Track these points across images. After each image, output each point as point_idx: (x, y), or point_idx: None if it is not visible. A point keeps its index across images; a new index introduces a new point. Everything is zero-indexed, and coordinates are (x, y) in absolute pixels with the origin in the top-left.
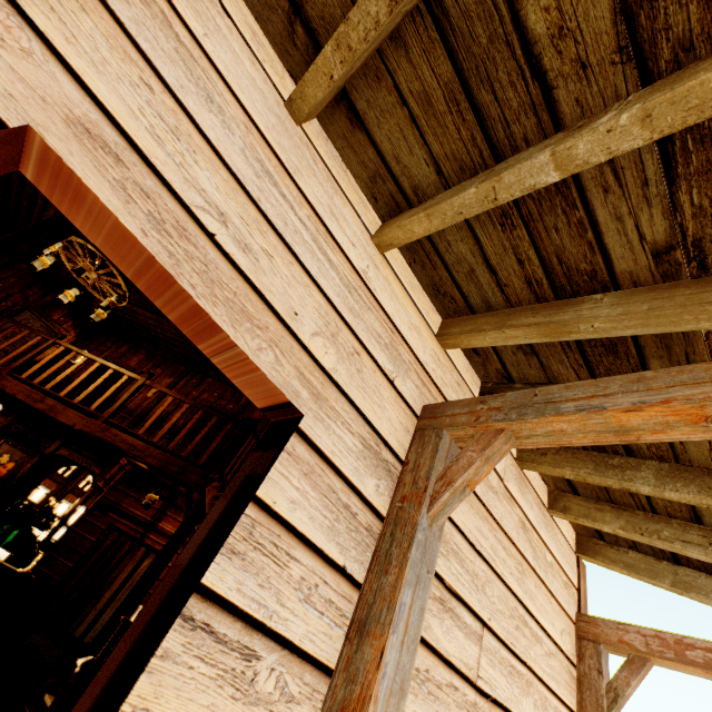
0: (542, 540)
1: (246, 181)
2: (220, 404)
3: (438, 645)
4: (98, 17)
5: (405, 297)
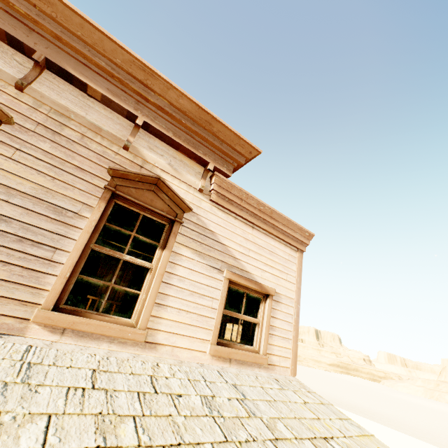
0: None
1: None
2: None
3: None
4: None
5: None
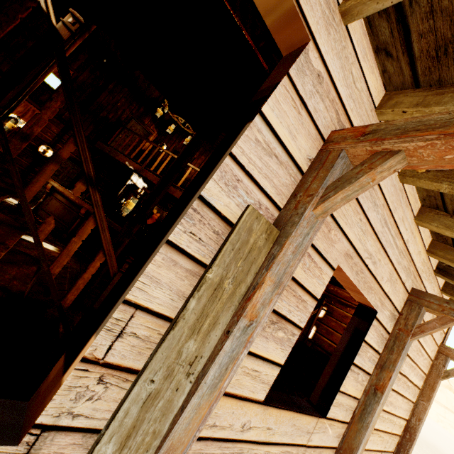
0: None
1: (378, 233)
2: None
3: None
4: (352, 203)
5: (419, 239)
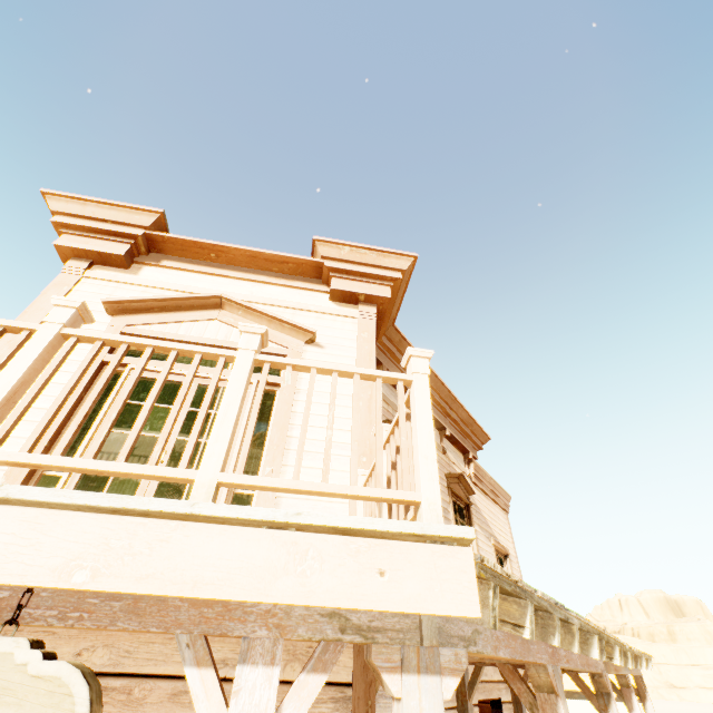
0: None
1: None
2: None
3: None
4: None
5: None
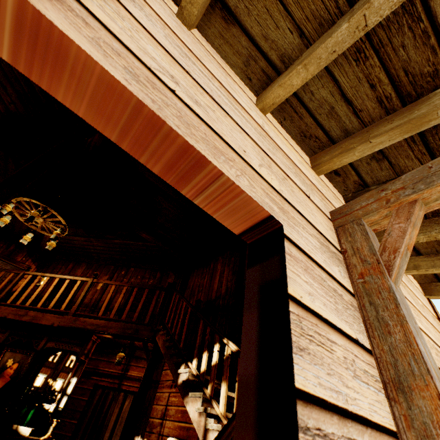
0: (411, 291)
1: (176, 58)
2: (144, 282)
3: None
4: None
5: (287, 143)
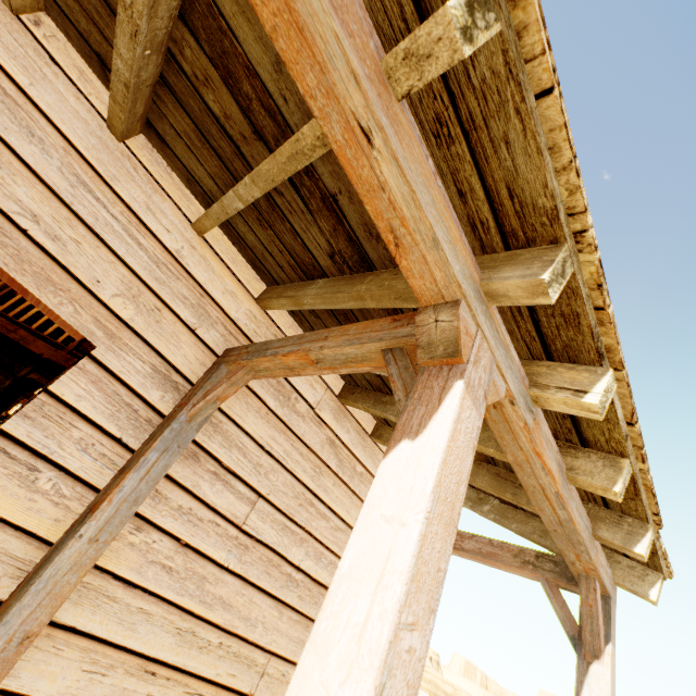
0: (355, 456)
1: (61, 191)
2: None
3: (206, 498)
4: None
5: (224, 270)
